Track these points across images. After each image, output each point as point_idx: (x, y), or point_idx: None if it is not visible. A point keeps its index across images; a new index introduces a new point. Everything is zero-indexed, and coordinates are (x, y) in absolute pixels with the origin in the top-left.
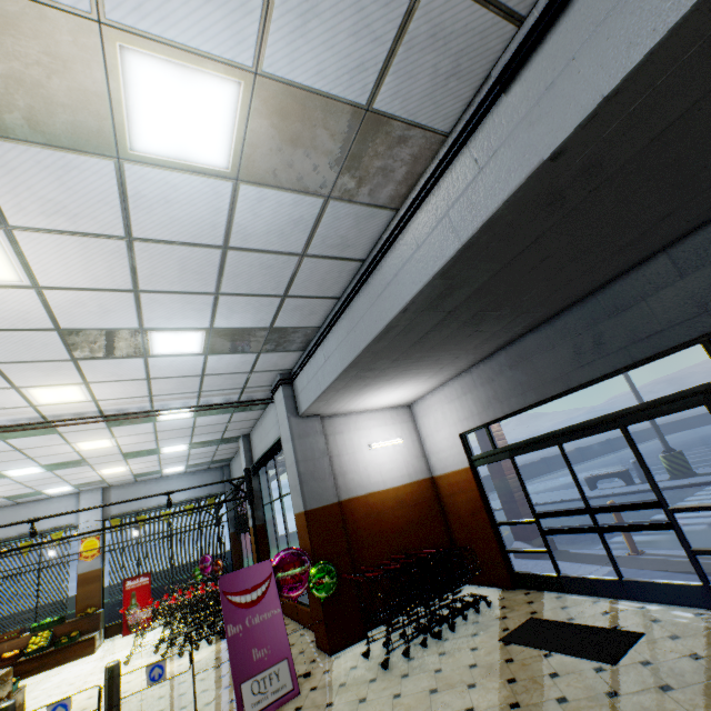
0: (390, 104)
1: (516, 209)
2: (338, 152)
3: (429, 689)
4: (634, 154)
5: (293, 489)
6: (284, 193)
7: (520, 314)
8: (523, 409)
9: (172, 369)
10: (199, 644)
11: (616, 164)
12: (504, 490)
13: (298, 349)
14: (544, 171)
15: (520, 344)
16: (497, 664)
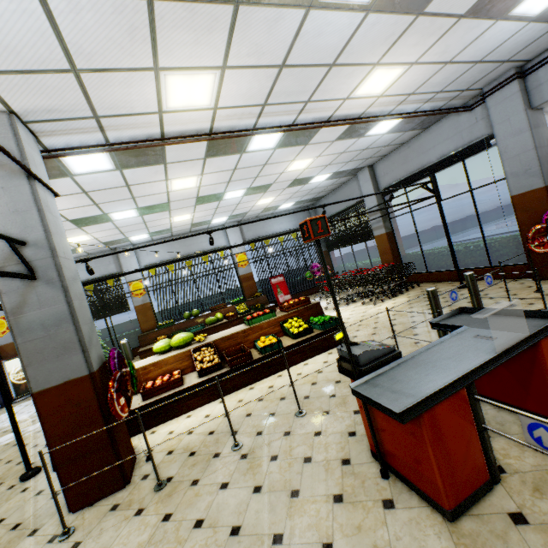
0: None
1: None
2: None
3: None
4: None
5: (518, 175)
6: None
7: None
8: None
9: (479, 47)
10: (390, 296)
11: None
12: None
13: None
14: None
15: None
16: None
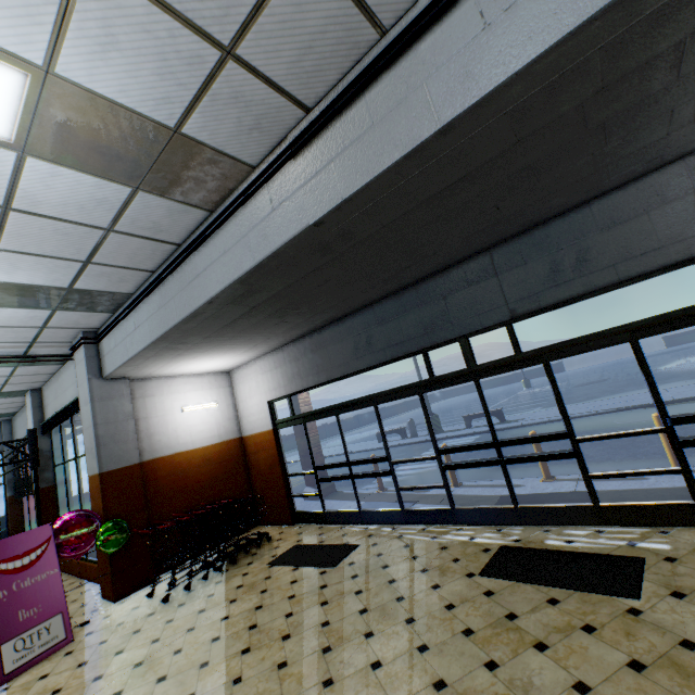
0: (199, 133)
1: (295, 249)
2: (146, 156)
3: (199, 610)
4: (375, 232)
5: (89, 451)
6: (85, 175)
7: (318, 313)
8: (317, 385)
9: None
10: None
11: (363, 235)
12: (304, 447)
13: (106, 311)
14: (312, 231)
15: (321, 334)
16: (258, 582)
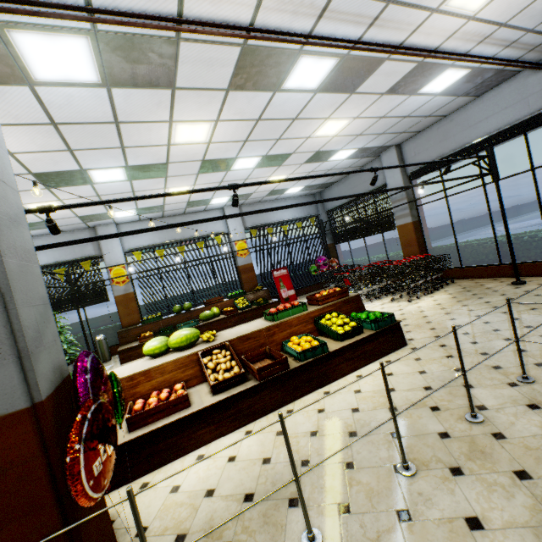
0: None
1: None
2: None
3: None
4: None
5: None
6: None
7: None
8: None
9: None
10: (426, 292)
11: None
12: None
13: None
14: None
15: None
16: None
